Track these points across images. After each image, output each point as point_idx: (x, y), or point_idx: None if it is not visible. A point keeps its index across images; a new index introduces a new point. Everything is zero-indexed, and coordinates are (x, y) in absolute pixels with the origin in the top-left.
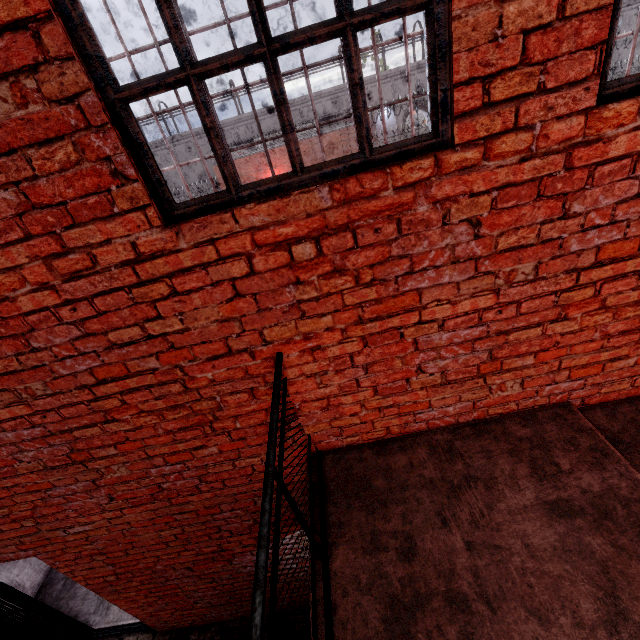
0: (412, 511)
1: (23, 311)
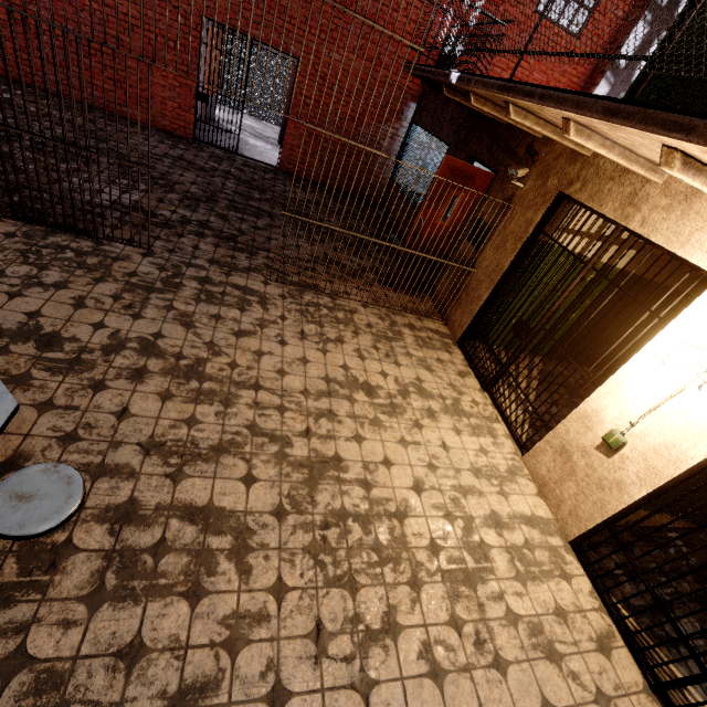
0: None
1: None
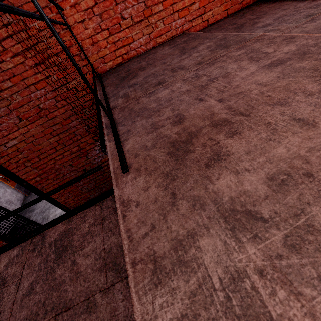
0: (130, 66)
1: None
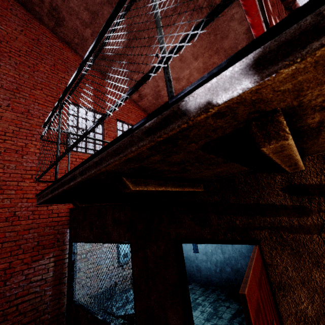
0: None
1: (29, 151)
